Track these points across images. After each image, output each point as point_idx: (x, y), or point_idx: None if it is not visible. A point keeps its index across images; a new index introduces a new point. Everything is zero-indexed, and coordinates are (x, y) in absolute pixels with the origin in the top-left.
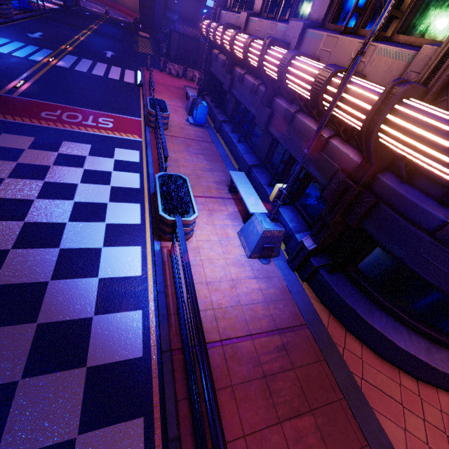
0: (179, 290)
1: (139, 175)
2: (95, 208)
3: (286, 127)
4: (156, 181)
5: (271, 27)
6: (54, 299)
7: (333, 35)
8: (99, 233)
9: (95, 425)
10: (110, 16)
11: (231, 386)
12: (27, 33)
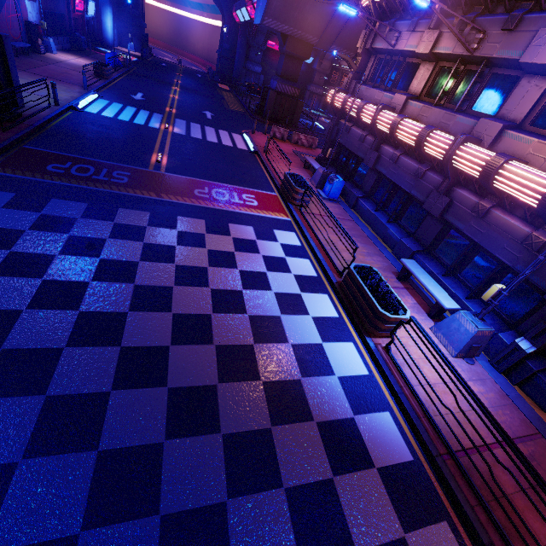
0: (415, 392)
1: (308, 260)
2: (294, 300)
3: (476, 220)
4: (355, 274)
5: (447, 117)
6: (314, 397)
7: None
8: (312, 328)
9: (413, 525)
10: (184, 66)
11: (508, 494)
12: (130, 95)
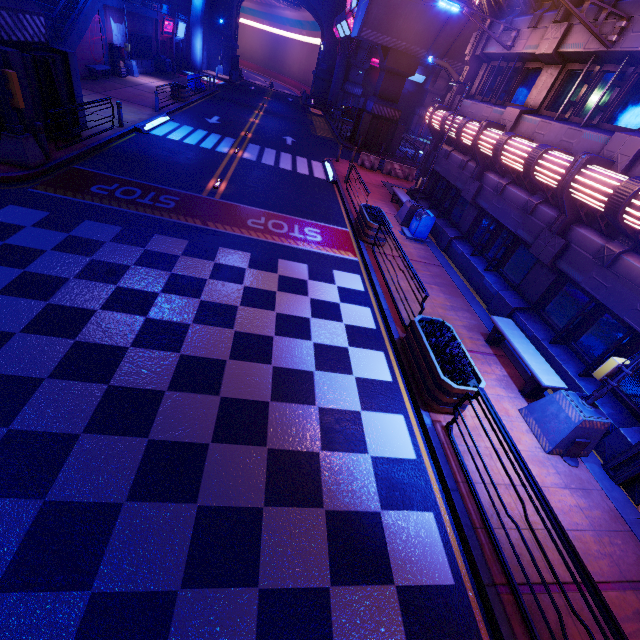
0: (476, 492)
1: (369, 309)
2: (337, 354)
3: (599, 269)
4: (419, 328)
5: (570, 133)
6: (332, 477)
7: None
8: (352, 391)
9: None
10: (275, 90)
11: None
12: (205, 118)
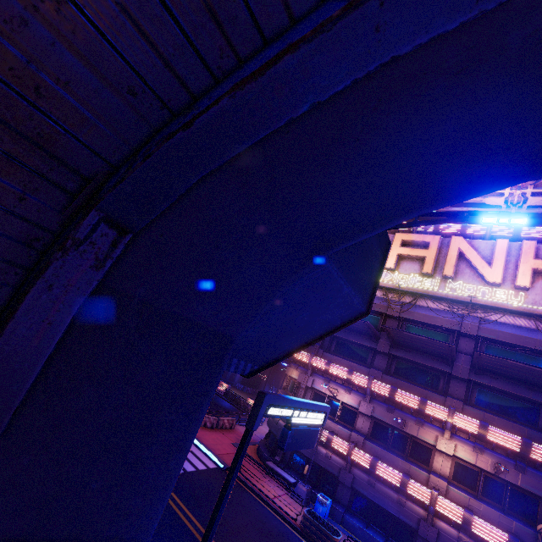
0: None
1: None
2: None
3: None
4: None
5: (403, 463)
6: None
7: (477, 501)
8: None
9: None
10: None
11: None
12: None
